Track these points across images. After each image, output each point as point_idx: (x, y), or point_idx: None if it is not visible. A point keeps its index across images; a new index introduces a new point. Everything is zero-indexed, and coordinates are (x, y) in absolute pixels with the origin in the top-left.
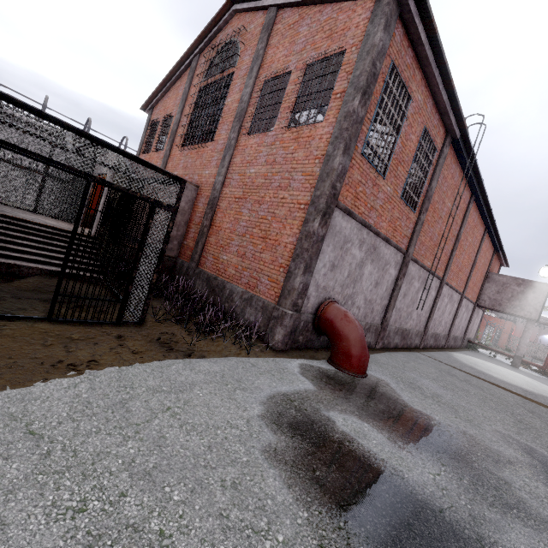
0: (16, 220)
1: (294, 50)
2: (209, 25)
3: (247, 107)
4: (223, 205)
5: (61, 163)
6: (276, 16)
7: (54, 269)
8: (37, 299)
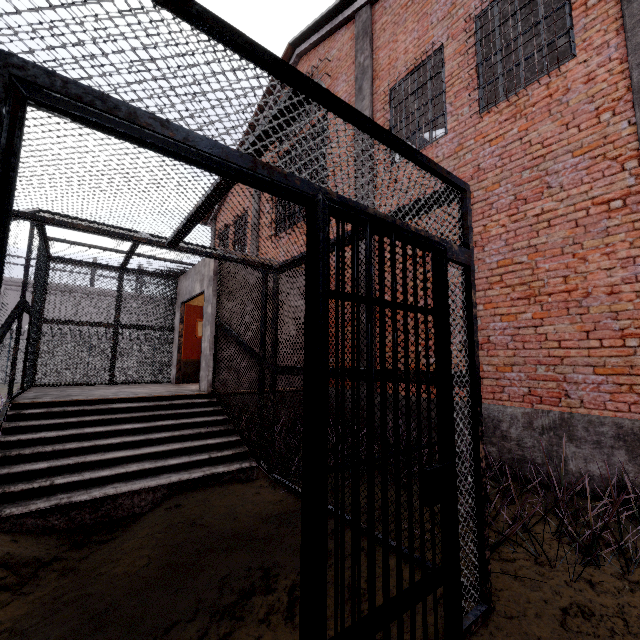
0: (91, 404)
1: (431, 23)
2: (268, 88)
3: None
4: (390, 280)
5: (237, 155)
6: (371, 15)
7: (175, 479)
8: (191, 618)
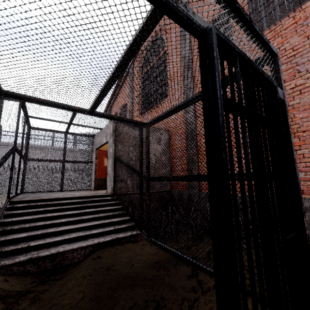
0: (51, 201)
1: None
2: None
3: (191, 58)
4: None
5: None
6: None
7: (96, 242)
8: None
